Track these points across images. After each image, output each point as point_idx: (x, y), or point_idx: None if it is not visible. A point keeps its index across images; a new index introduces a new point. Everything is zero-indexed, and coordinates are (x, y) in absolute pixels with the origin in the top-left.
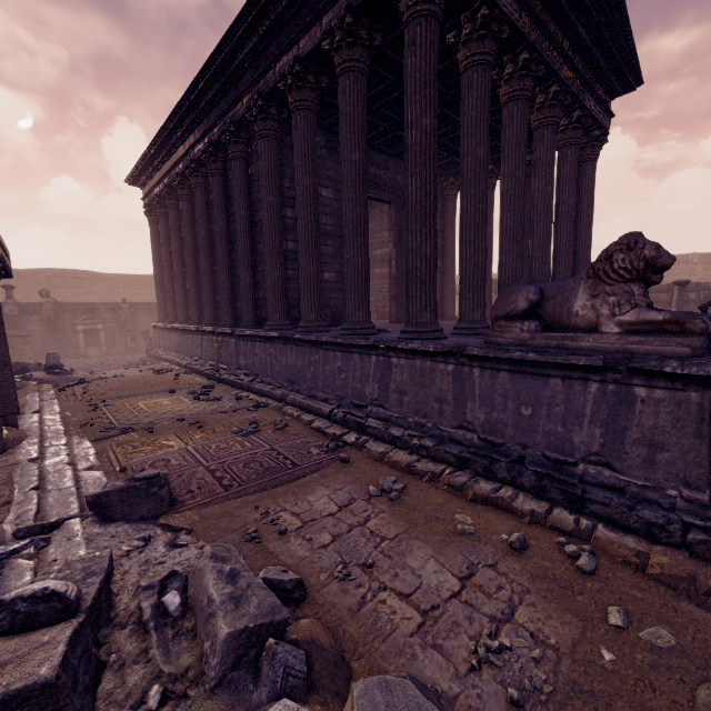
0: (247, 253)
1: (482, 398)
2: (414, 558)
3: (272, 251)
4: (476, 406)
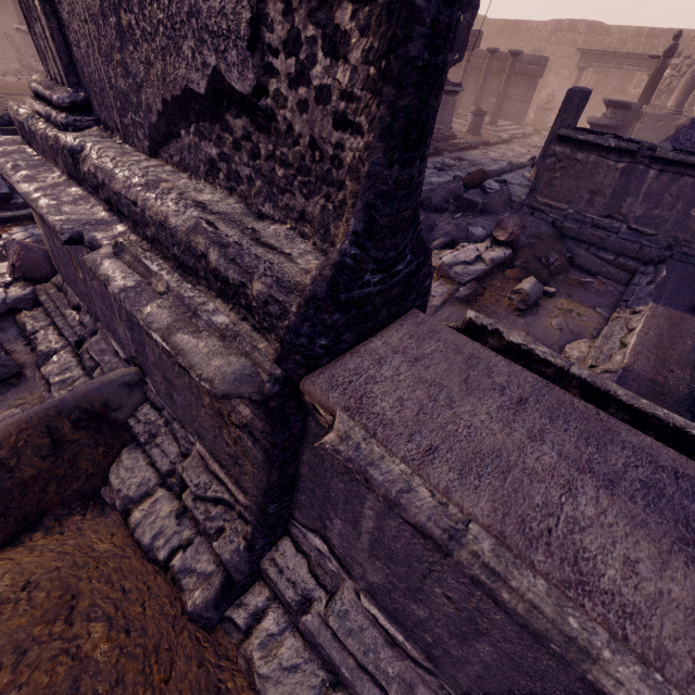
0: None
1: None
2: None
3: None
4: None
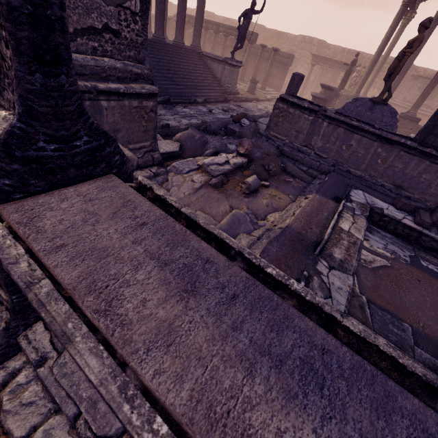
0: None
1: None
2: None
3: None
4: None
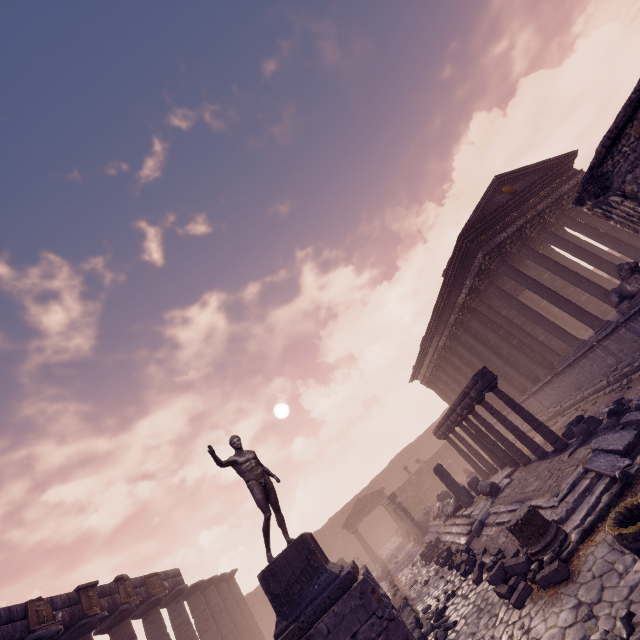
0: (500, 361)
1: None
2: None
3: (512, 351)
4: None
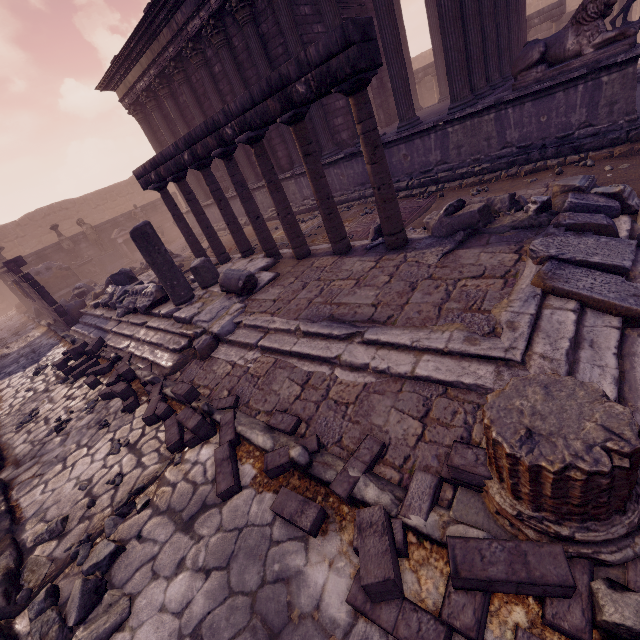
0: None
1: (516, 124)
2: (520, 193)
3: None
4: (512, 131)
